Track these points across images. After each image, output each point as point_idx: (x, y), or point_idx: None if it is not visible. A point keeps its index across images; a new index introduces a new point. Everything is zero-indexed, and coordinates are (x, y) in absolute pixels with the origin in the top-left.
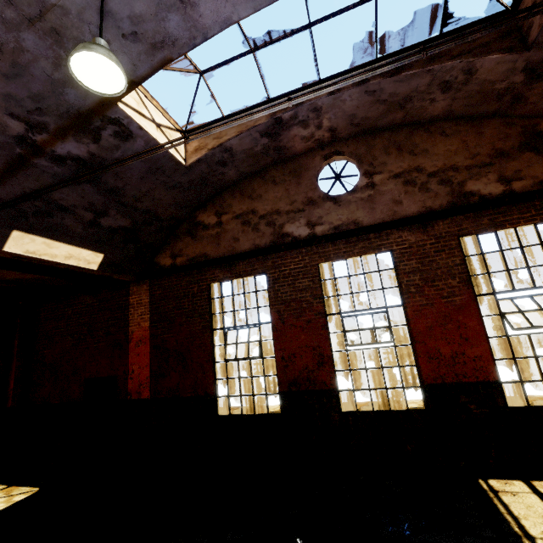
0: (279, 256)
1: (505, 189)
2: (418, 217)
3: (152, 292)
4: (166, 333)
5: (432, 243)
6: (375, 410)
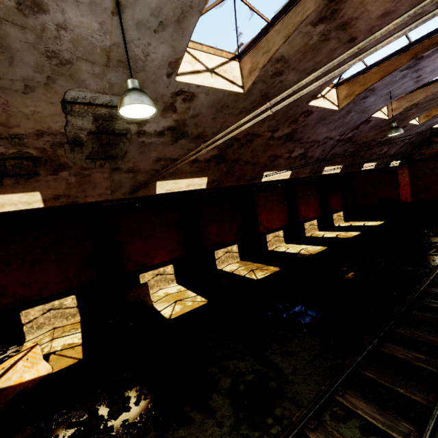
0: None
1: None
2: None
3: (409, 168)
4: (418, 182)
5: None
6: None
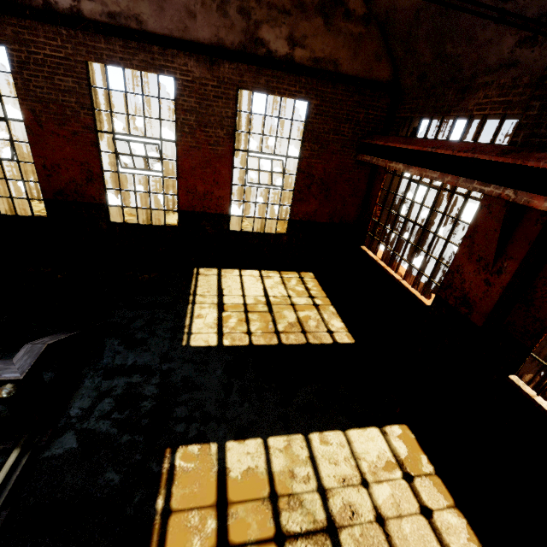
0: (24, 26)
1: (288, 52)
2: (207, 48)
3: None
4: None
5: (214, 86)
6: (140, 223)
